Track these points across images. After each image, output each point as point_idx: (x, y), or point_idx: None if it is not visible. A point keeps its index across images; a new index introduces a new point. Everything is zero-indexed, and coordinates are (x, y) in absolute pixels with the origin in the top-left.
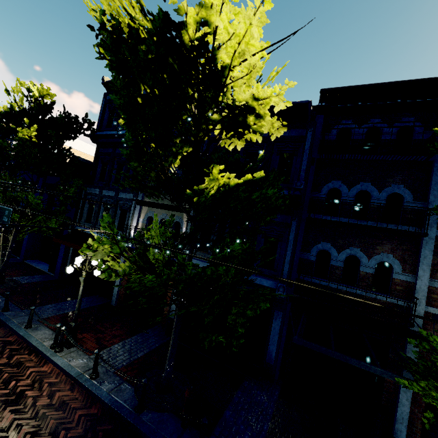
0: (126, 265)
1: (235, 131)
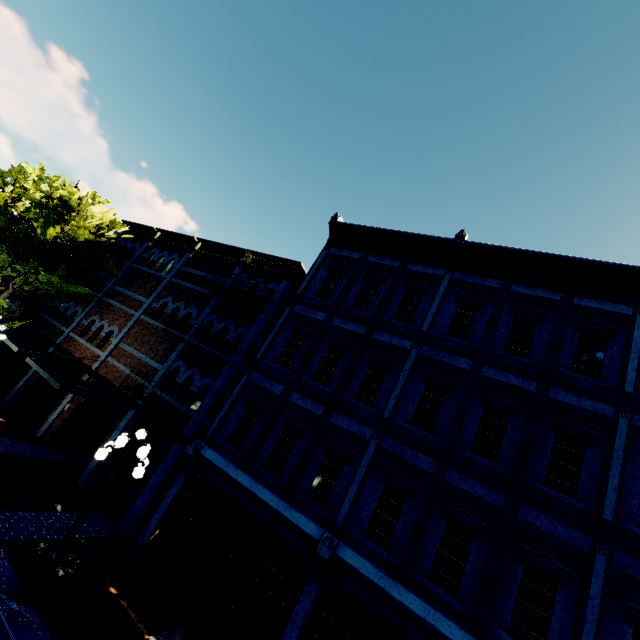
0: None
1: None
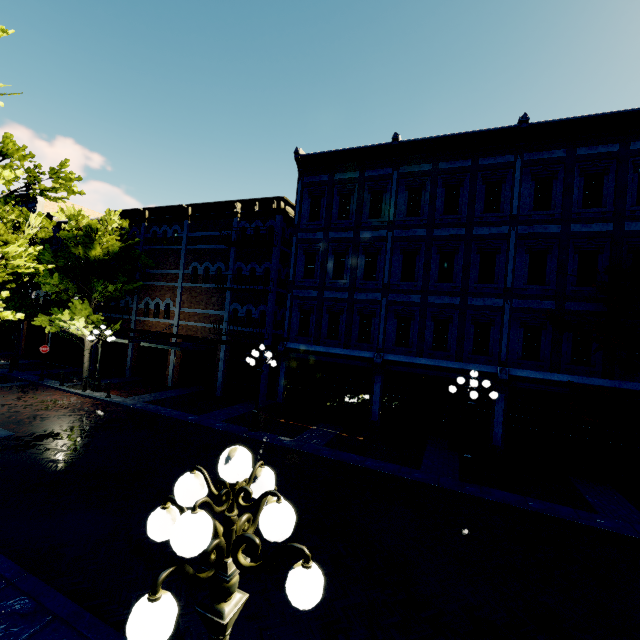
0: None
1: None
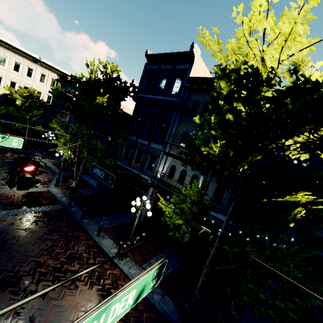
0: (179, 221)
1: (311, 150)
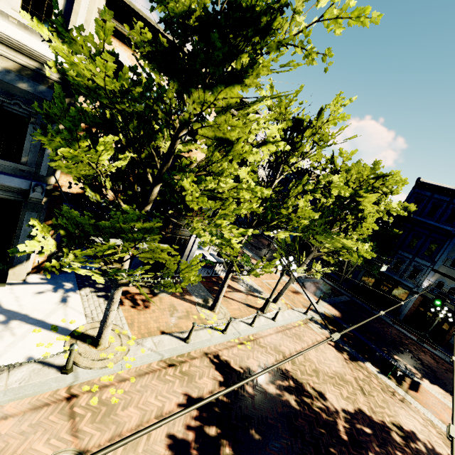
0: None
1: None
